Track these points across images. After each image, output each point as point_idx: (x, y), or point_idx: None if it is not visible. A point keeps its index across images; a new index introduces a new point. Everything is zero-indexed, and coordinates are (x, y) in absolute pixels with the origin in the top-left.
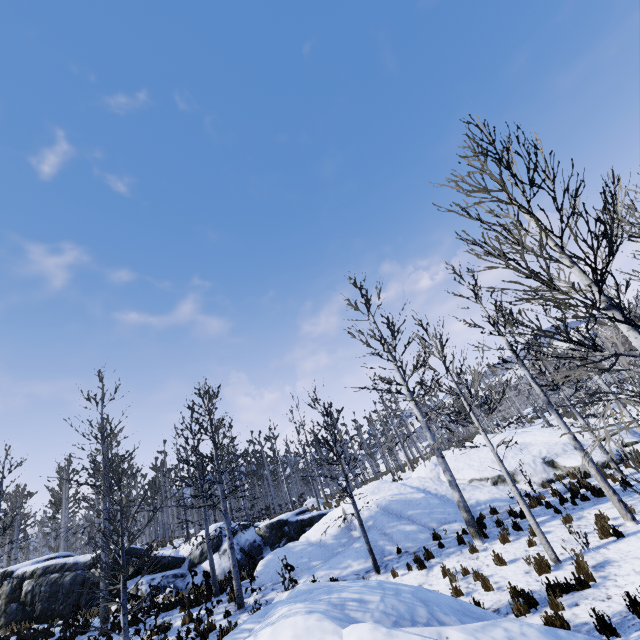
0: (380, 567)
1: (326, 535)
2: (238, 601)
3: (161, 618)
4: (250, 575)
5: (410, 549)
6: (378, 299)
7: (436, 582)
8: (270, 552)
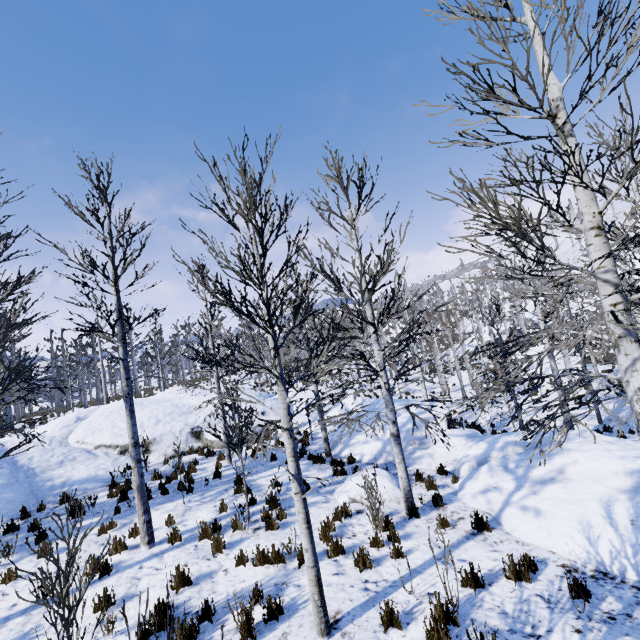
0: None
1: None
2: None
3: None
4: None
5: None
6: None
7: None
8: None
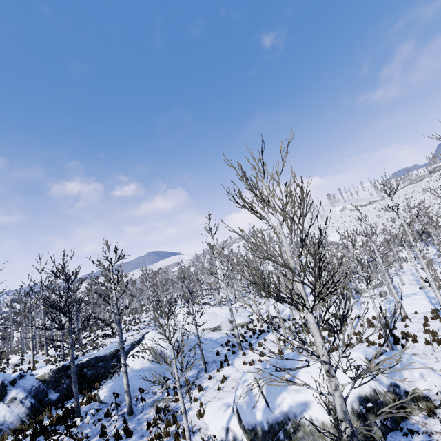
0: (202, 371)
1: (146, 364)
2: (131, 409)
3: (90, 435)
4: (141, 389)
5: (209, 361)
6: (217, 229)
7: (243, 368)
8: (54, 393)
